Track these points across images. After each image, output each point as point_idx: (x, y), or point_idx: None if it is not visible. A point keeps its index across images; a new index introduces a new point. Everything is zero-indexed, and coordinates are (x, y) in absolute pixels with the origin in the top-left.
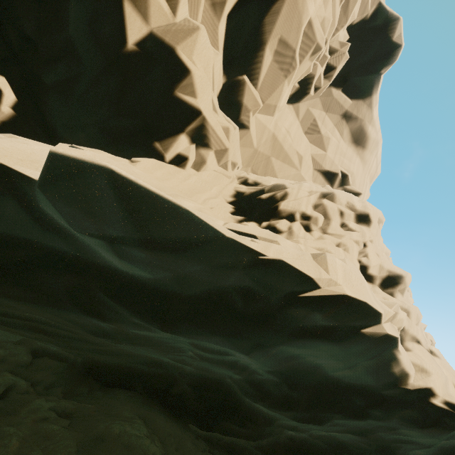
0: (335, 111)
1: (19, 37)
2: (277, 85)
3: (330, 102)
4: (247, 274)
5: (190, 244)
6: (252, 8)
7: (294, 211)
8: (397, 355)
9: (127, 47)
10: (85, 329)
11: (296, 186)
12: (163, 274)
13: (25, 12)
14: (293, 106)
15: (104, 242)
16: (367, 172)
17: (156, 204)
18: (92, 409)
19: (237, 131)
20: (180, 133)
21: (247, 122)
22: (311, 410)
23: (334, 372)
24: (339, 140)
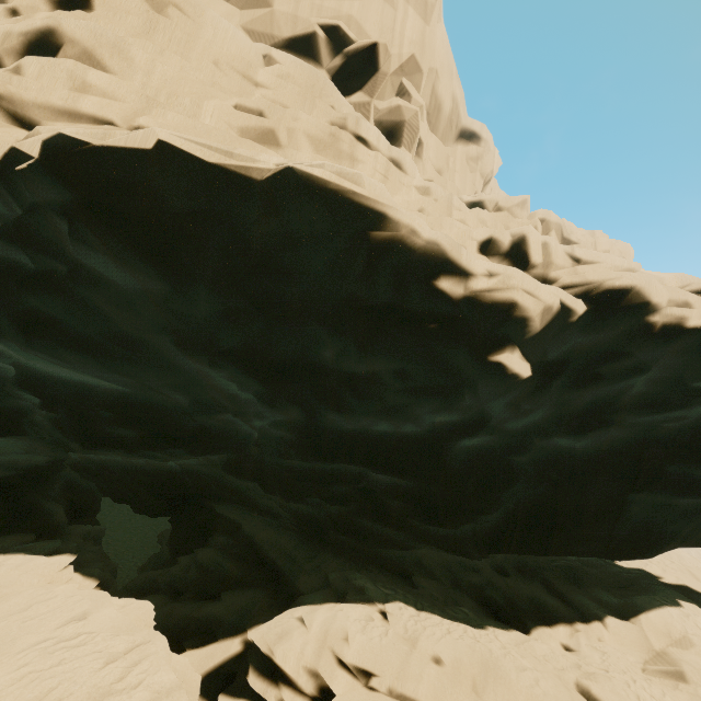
0: None
1: None
2: None
3: None
4: None
5: None
6: None
7: None
8: None
9: None
10: None
11: None
12: None
13: None
14: None
15: None
16: (401, 2)
17: None
18: None
19: None
20: None
21: None
22: None
23: None
24: None
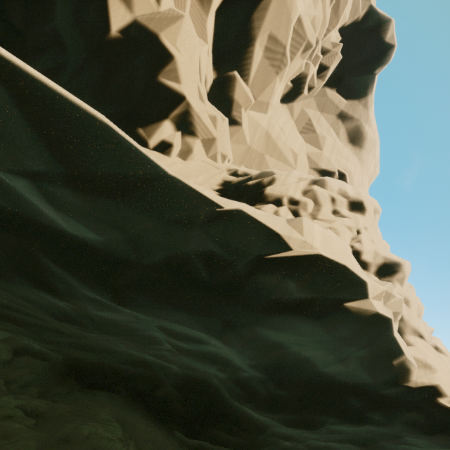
0: (330, 111)
1: (5, 26)
2: (269, 82)
3: (325, 102)
4: (207, 234)
5: (127, 183)
6: (241, 5)
7: (281, 196)
8: (393, 344)
9: (111, 34)
10: (46, 311)
11: (285, 173)
12: (113, 235)
13: (13, 4)
14: (287, 106)
15: (29, 182)
16: (366, 172)
17: (65, 112)
18: (66, 410)
19: (226, 122)
20: (164, 119)
21: (239, 118)
22: (302, 412)
23: (325, 367)
24: (335, 139)
